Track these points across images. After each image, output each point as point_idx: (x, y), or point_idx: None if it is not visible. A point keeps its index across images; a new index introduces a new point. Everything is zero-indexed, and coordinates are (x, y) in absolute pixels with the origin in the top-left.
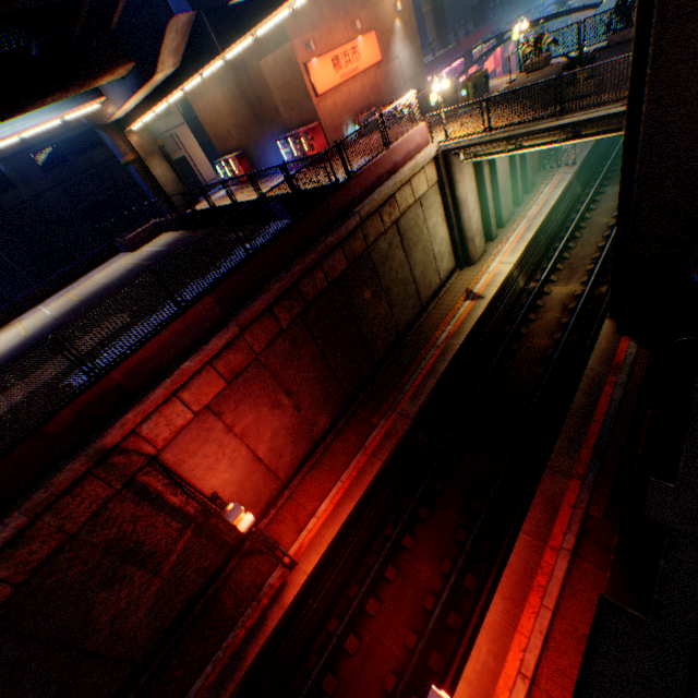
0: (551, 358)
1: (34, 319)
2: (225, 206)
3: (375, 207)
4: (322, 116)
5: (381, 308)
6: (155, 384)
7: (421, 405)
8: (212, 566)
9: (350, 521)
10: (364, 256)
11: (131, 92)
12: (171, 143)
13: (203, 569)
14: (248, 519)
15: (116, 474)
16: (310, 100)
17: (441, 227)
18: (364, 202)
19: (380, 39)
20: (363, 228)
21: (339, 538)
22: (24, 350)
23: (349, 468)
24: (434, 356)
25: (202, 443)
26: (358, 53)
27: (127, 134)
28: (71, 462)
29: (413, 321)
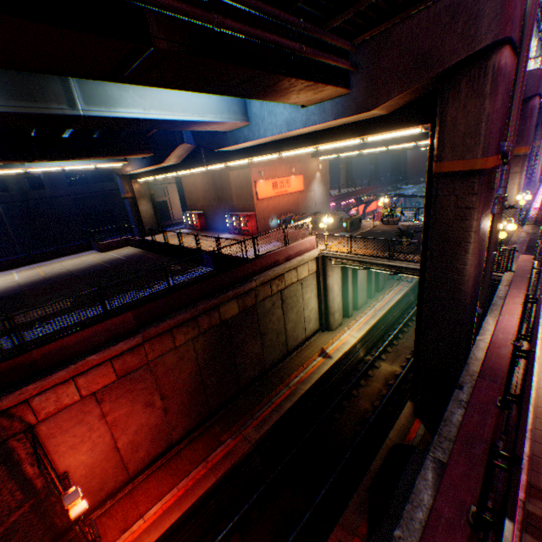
0: (369, 419)
1: (4, 279)
2: (175, 245)
3: (268, 279)
4: (258, 209)
5: (256, 346)
6: (62, 366)
7: (263, 433)
8: None
9: (171, 531)
10: (253, 308)
11: (145, 165)
12: (161, 191)
13: None
14: (81, 506)
15: None
16: (253, 200)
17: (313, 300)
18: (262, 274)
19: (305, 179)
20: (257, 290)
21: None
22: None
23: (189, 476)
24: (285, 393)
25: (76, 422)
26: (290, 183)
27: (133, 182)
28: None
29: (279, 361)
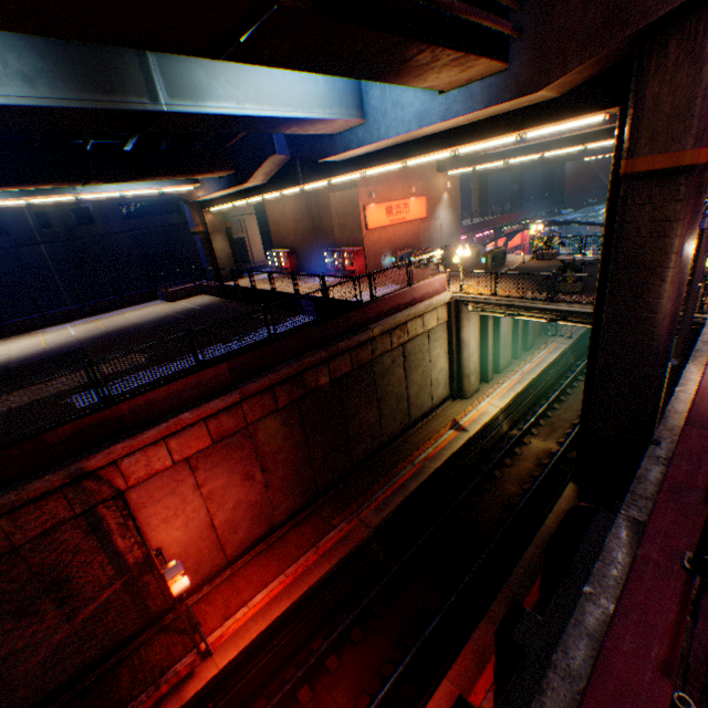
0: (517, 505)
1: (58, 334)
2: (264, 290)
3: (388, 328)
4: (367, 243)
5: (371, 413)
6: (152, 424)
7: (384, 517)
8: (124, 631)
9: (281, 622)
10: (368, 365)
11: (222, 187)
12: (237, 225)
13: (114, 632)
14: (183, 582)
15: (82, 498)
16: (360, 230)
17: (442, 358)
18: (380, 321)
19: (428, 203)
20: (373, 342)
21: (264, 637)
22: (39, 360)
23: (297, 562)
24: (409, 472)
25: (169, 492)
26: (408, 208)
27: (205, 212)
28: (51, 473)
29: (399, 434)
